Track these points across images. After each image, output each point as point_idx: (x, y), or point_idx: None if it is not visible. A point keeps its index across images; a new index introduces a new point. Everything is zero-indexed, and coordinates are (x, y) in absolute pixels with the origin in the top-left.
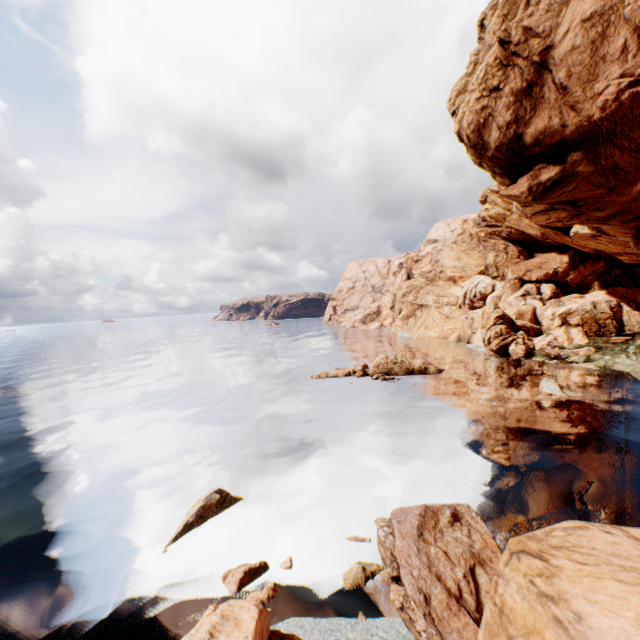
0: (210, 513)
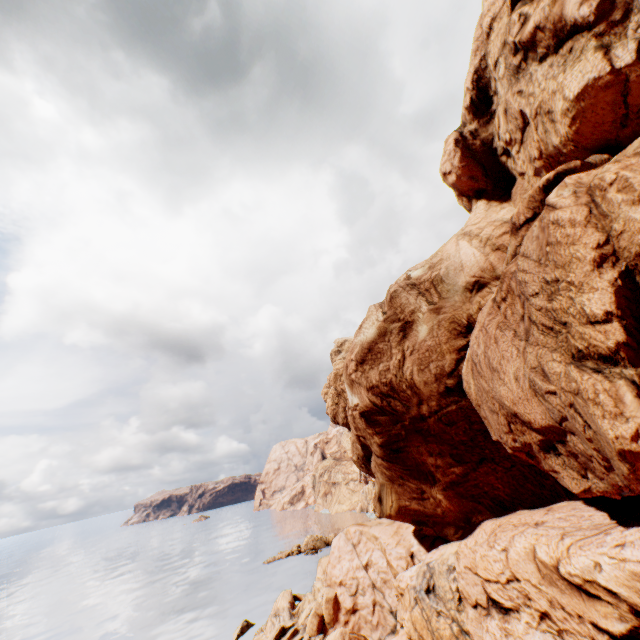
0: (245, 630)
